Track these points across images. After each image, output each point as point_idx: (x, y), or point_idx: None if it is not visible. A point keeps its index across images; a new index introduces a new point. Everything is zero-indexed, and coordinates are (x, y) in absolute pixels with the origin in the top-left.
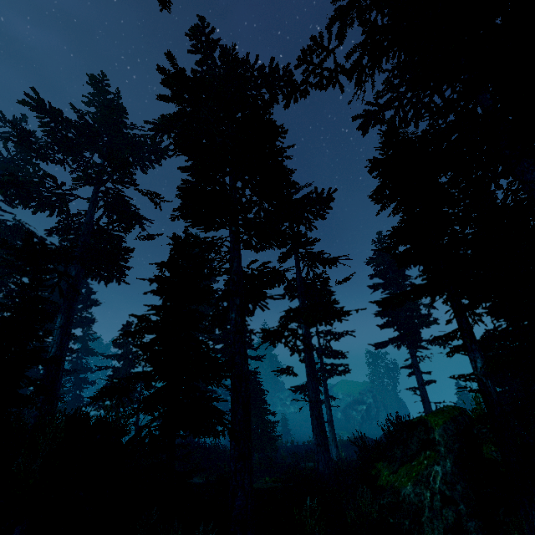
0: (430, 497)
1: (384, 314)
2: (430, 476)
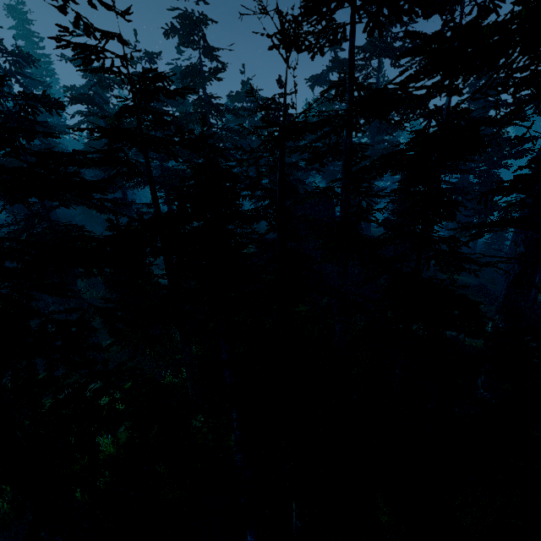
0: None
1: None
2: None
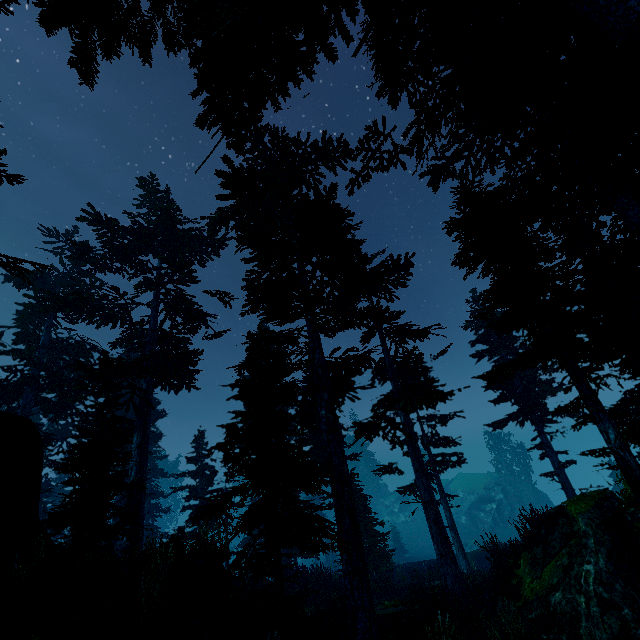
0: (586, 603)
1: (496, 386)
2: (581, 576)
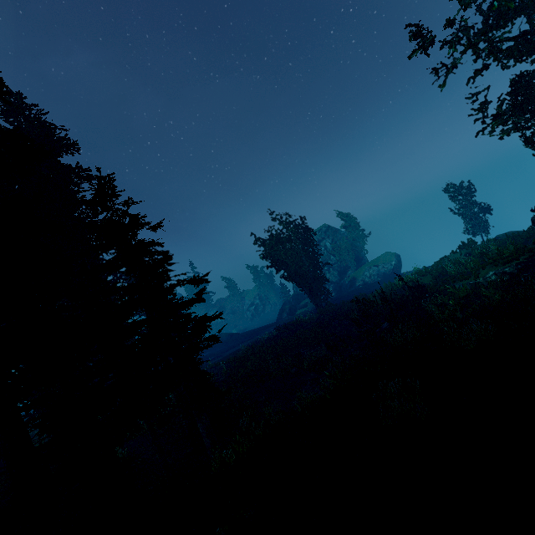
0: None
1: None
2: None
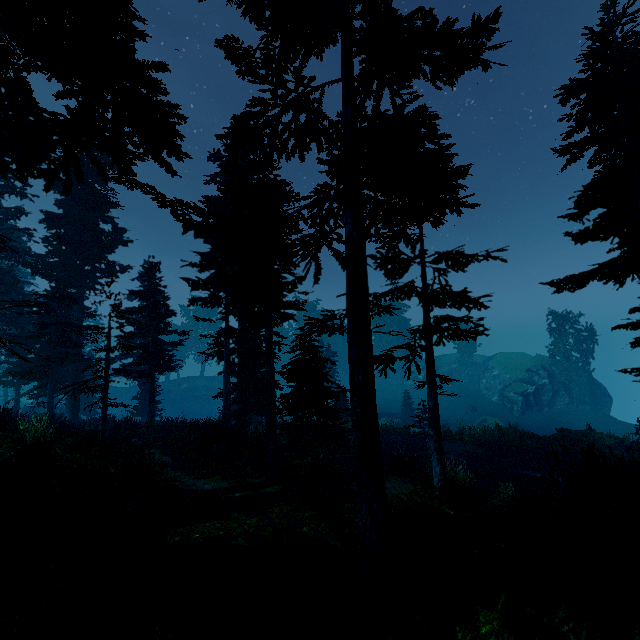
0: None
1: (591, 207)
2: None
